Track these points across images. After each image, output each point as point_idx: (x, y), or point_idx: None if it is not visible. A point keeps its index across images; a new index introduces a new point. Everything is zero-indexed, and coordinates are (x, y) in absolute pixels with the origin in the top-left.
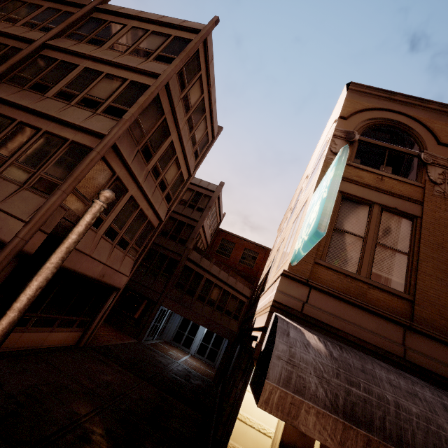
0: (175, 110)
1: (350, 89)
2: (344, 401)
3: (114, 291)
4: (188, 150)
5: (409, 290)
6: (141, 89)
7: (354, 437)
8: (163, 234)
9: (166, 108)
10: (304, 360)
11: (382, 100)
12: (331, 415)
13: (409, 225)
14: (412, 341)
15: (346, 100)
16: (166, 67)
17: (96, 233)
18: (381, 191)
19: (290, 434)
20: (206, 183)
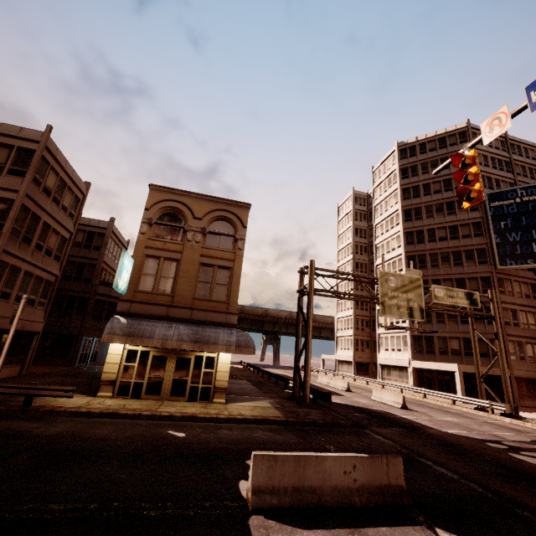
0: (39, 204)
1: (151, 188)
2: (128, 333)
3: (35, 335)
4: (62, 218)
5: (173, 292)
6: (6, 203)
7: (129, 340)
8: (66, 278)
9: (31, 206)
10: (116, 327)
11: (169, 194)
12: (123, 337)
13: (176, 264)
14: (171, 310)
15: (149, 196)
16: (21, 181)
17: (9, 303)
18: (164, 250)
19: (130, 352)
20: (96, 221)
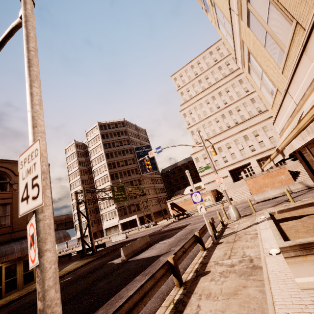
0: None
1: None
2: None
3: None
4: None
5: (11, 223)
6: None
7: None
8: None
9: None
10: None
11: None
12: None
13: (9, 206)
14: (13, 234)
15: None
16: None
17: None
18: None
19: None
20: None
